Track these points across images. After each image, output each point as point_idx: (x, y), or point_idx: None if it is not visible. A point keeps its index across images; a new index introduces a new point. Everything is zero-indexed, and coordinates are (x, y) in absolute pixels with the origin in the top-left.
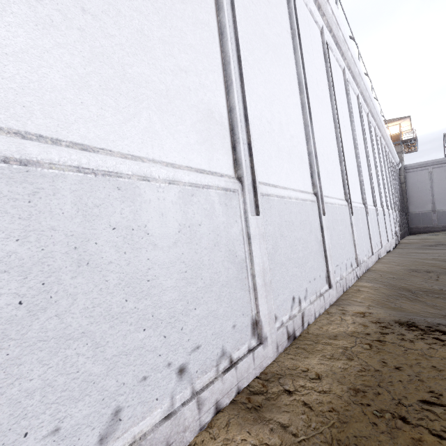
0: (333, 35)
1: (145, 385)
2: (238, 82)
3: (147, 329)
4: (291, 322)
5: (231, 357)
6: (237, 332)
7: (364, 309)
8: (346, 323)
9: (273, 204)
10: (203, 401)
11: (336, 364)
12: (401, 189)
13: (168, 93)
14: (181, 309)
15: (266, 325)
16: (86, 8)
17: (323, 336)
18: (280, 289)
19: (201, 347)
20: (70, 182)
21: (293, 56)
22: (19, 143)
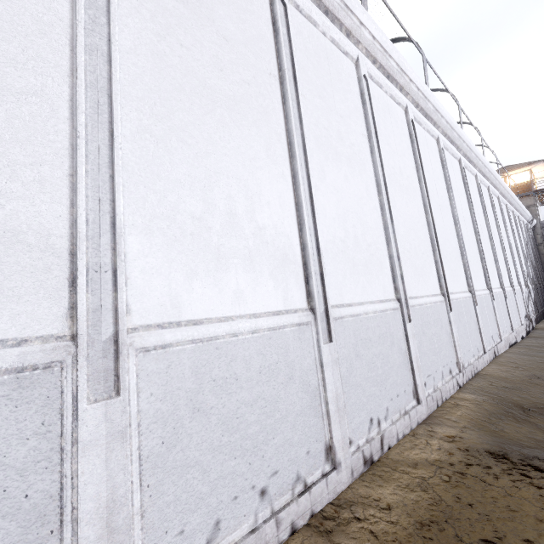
0: (421, 109)
1: (236, 503)
2: (310, 217)
3: (237, 458)
4: (368, 446)
5: (305, 482)
6: (311, 457)
7: (456, 431)
8: (431, 448)
9: (347, 325)
10: (281, 520)
11: (409, 494)
12: (539, 253)
13: (250, 254)
14: (262, 439)
15: (340, 450)
16: (194, 215)
17: (402, 463)
18: (356, 412)
19: (279, 472)
20: (188, 352)
21: (369, 157)
22: (161, 334)
